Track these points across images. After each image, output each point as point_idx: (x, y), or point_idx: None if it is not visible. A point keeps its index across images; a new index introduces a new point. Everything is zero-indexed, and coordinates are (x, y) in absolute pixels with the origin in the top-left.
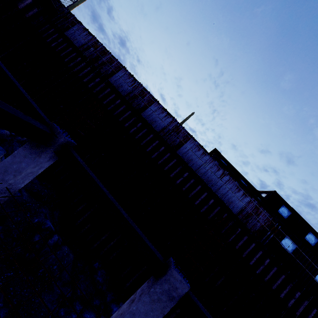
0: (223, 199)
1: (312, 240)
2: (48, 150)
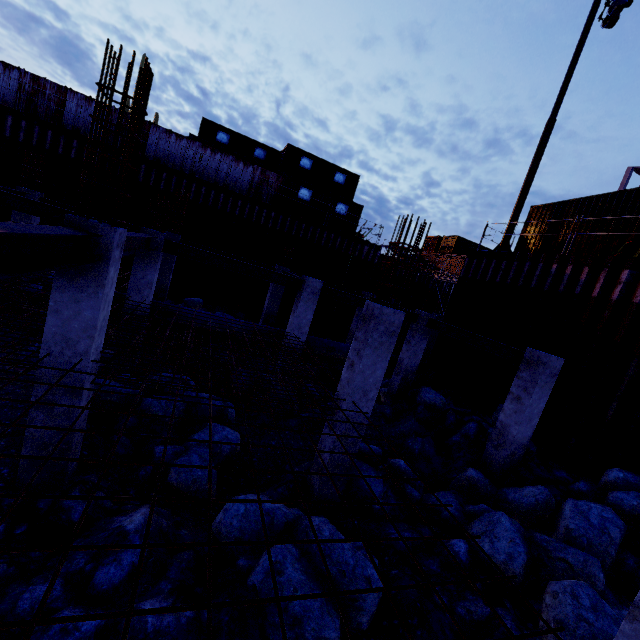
0: (227, 183)
1: (341, 180)
2: None
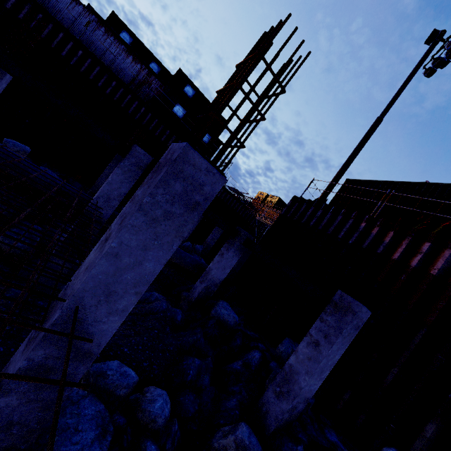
0: (112, 67)
1: None
2: None
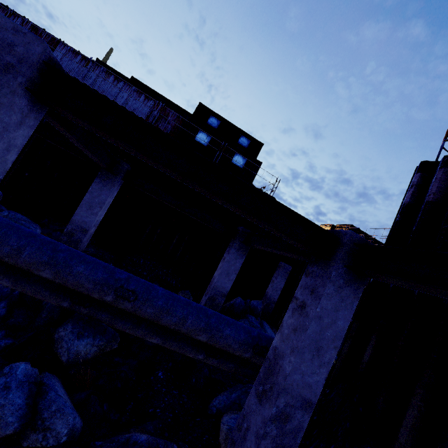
0: None
1: (245, 143)
2: None
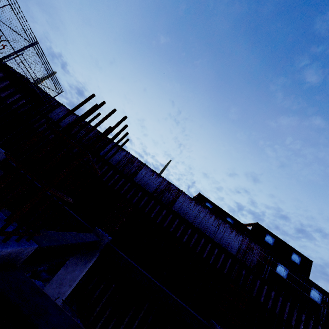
0: (221, 243)
1: (297, 259)
2: (97, 253)
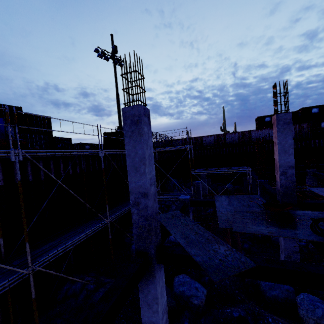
0: None
1: None
2: None
